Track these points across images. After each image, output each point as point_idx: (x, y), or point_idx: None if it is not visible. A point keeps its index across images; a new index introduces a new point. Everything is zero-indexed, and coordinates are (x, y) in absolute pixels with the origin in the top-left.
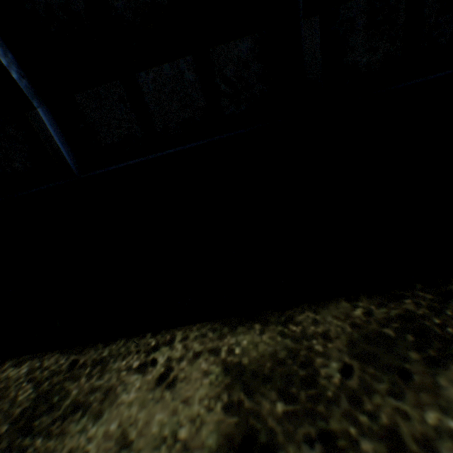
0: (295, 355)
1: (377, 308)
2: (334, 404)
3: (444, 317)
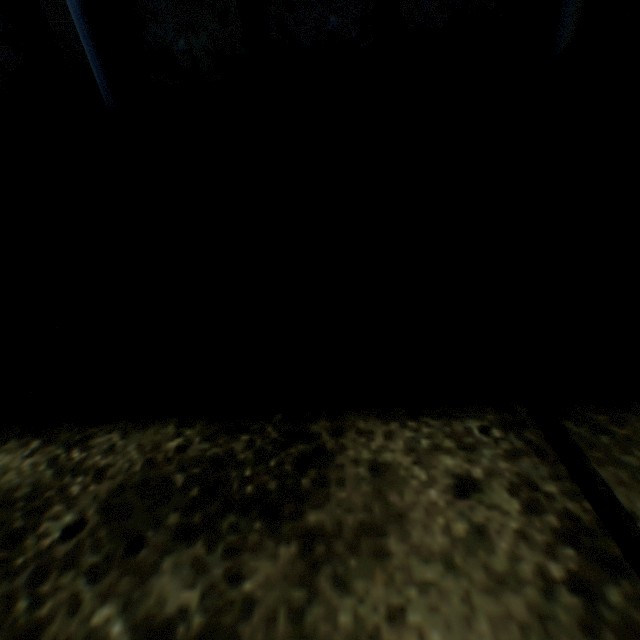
0: (37, 496)
1: (202, 441)
2: (10, 578)
3: (263, 469)
